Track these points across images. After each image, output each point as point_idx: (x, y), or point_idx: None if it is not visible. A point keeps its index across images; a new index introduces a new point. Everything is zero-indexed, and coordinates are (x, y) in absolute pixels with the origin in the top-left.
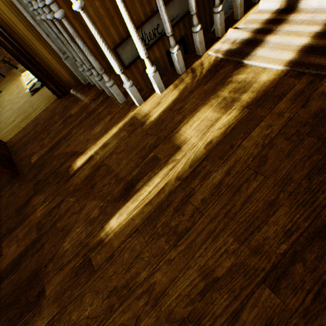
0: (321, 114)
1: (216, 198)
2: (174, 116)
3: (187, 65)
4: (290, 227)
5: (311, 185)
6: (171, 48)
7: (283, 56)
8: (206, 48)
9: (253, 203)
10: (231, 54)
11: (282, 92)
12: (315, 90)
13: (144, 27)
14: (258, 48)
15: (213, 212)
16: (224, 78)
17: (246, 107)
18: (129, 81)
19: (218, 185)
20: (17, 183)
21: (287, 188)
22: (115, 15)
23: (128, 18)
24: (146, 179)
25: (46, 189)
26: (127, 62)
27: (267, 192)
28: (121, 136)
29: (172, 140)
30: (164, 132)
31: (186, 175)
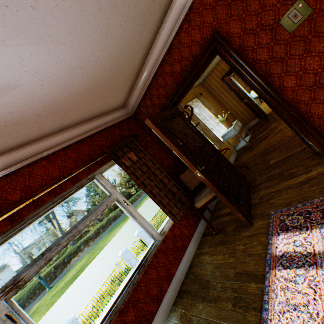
0: None
1: None
2: None
3: None
4: None
5: None
6: None
7: None
8: None
9: None
10: None
11: None
12: None
13: None
14: None
15: None
16: None
17: None
18: None
19: None
20: (267, 123)
21: None
22: None
23: None
24: None
25: (276, 122)
26: None
27: None
28: None
29: None
30: None
31: None
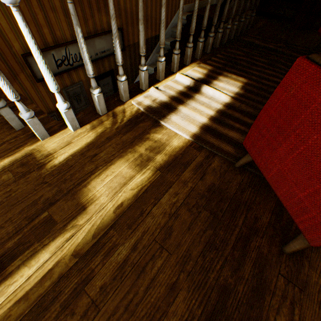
0: (213, 188)
1: (119, 283)
2: (86, 164)
3: (110, 107)
4: (187, 317)
5: (205, 263)
6: (92, 88)
7: (190, 127)
8: (130, 95)
9: (157, 288)
10: (151, 111)
11: (188, 161)
12: (209, 165)
13: (70, 47)
14: (173, 114)
15: (112, 305)
16: (143, 132)
17: (159, 169)
18: (29, 111)
19: (123, 263)
20: None
21: (186, 267)
22: (32, 21)
23: (34, 46)
24: (29, 254)
25: None
26: (41, 75)
27: (170, 272)
28: (3, 179)
29: (77, 196)
30: (69, 183)
31: (87, 250)
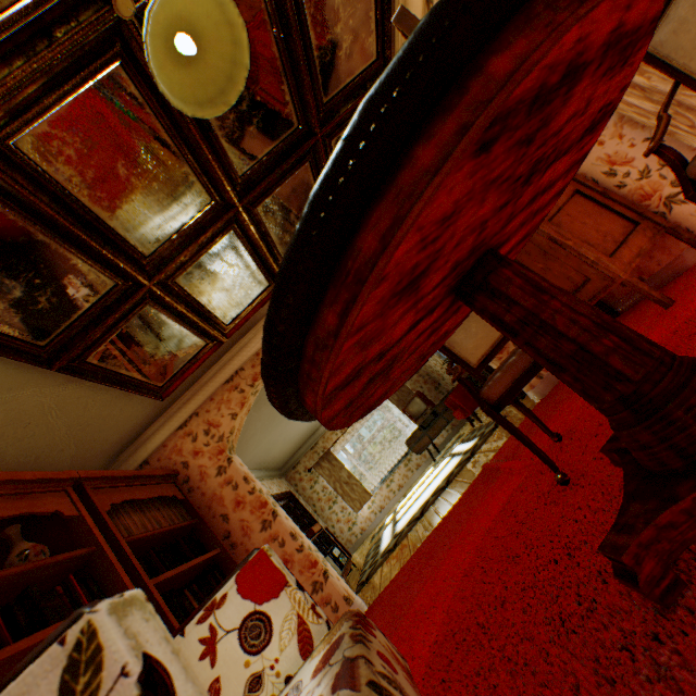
0: None
1: None
2: None
3: None
4: None
5: None
6: None
7: None
8: None
9: None
10: None
11: None
12: None
13: None
14: None
15: None
16: None
17: None
18: None
19: None
20: None
21: None
22: None
23: None
24: None
25: None
26: None
27: None
28: None
29: None
30: None
31: None
